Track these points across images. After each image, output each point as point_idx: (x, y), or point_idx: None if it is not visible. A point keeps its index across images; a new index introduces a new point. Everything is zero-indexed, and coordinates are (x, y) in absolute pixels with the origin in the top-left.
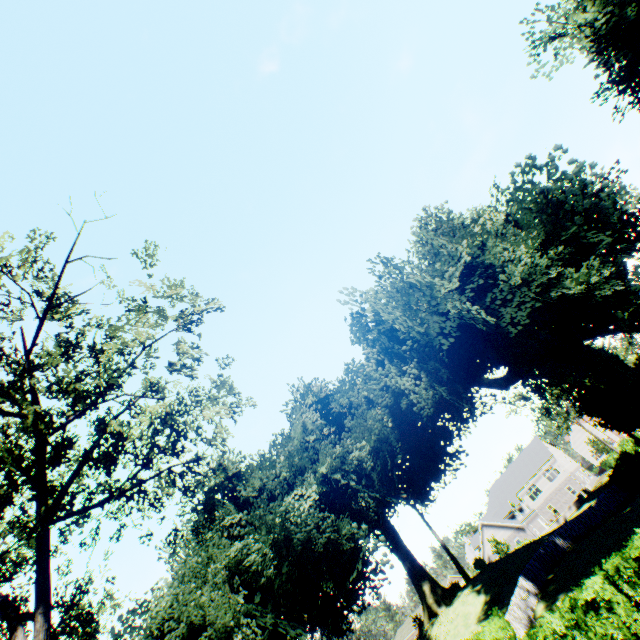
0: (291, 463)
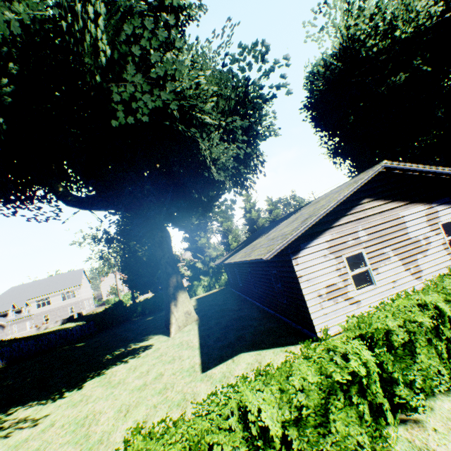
0: None
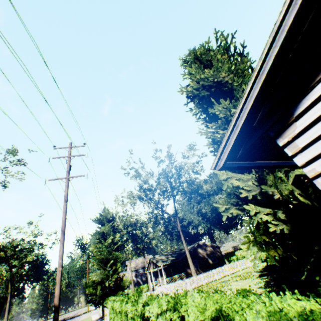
0: (217, 186)
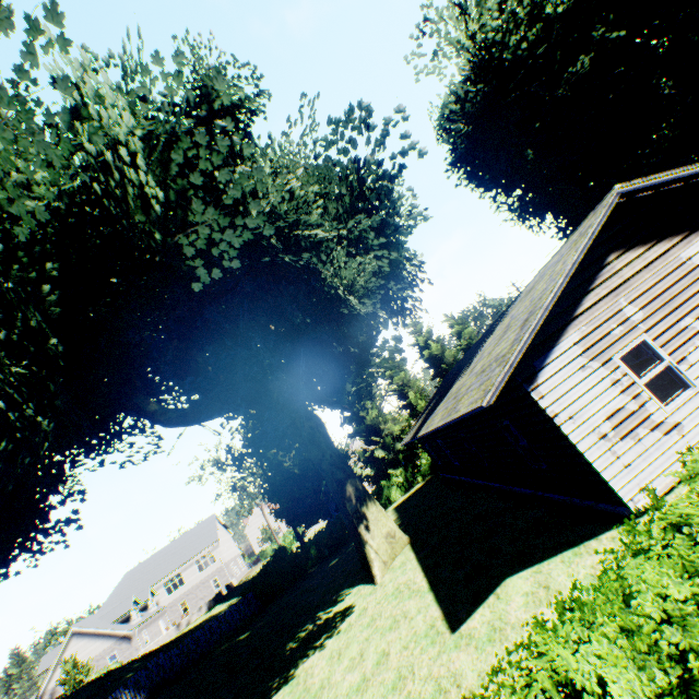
0: None
